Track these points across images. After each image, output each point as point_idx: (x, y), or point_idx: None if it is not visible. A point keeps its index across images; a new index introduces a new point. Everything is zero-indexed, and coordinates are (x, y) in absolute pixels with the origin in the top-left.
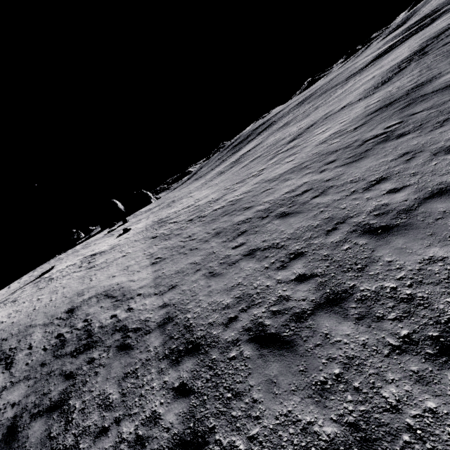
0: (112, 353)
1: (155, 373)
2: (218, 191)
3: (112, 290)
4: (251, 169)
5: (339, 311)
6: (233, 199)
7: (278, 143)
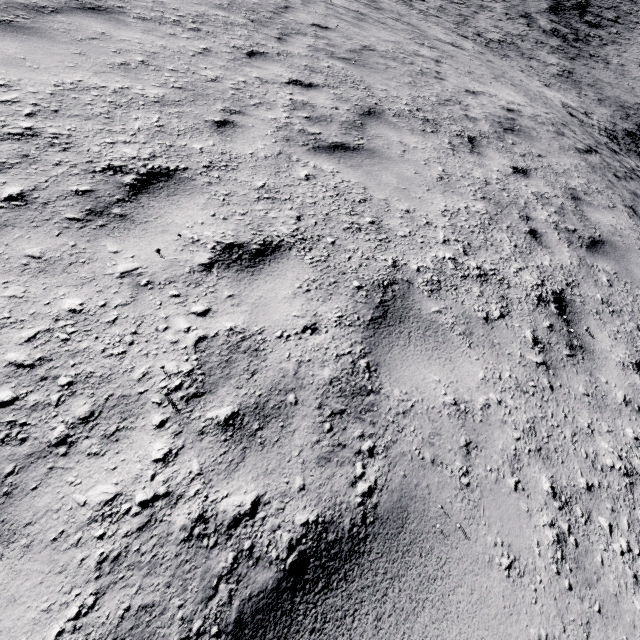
0: (624, 140)
1: (637, 142)
2: None
3: (565, 103)
4: None
5: (637, 124)
6: (503, 37)
7: None
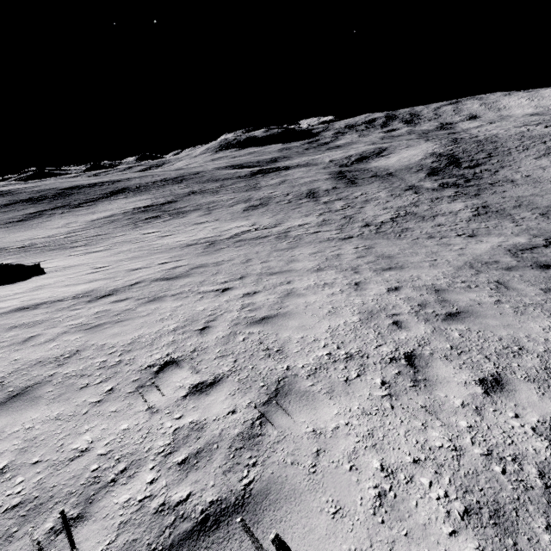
0: None
1: None
2: (300, 217)
3: (512, 247)
4: (303, 208)
5: None
6: (395, 213)
7: (272, 199)
